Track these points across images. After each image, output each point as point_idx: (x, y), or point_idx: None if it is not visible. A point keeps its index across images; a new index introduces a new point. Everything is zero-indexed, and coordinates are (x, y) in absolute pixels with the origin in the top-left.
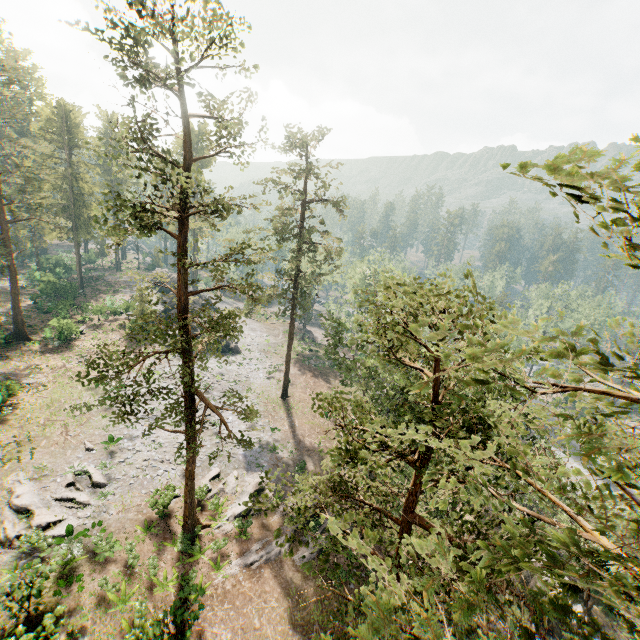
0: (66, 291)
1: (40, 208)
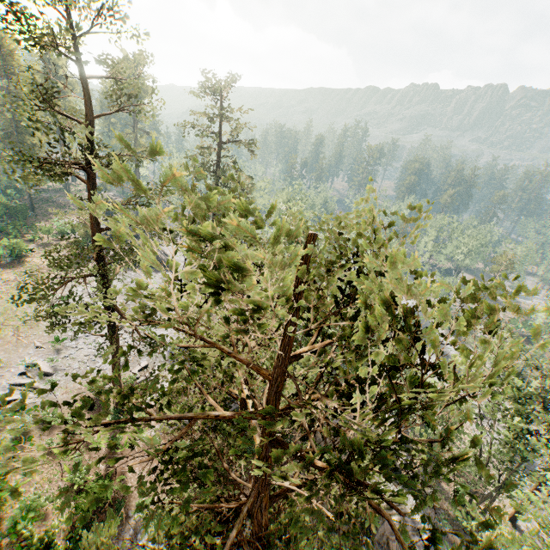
0: (18, 212)
1: None
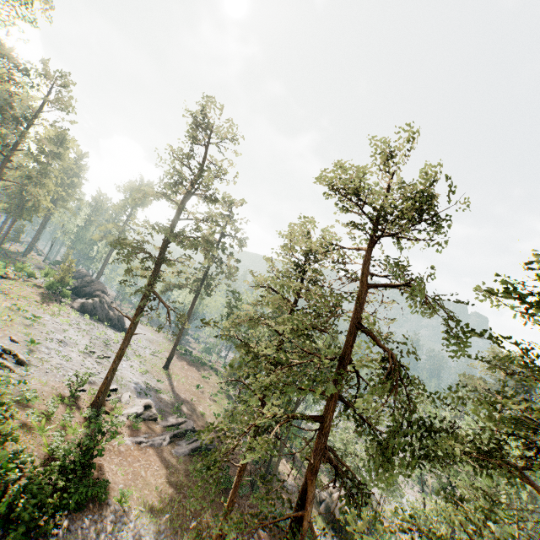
0: None
1: (2, 184)
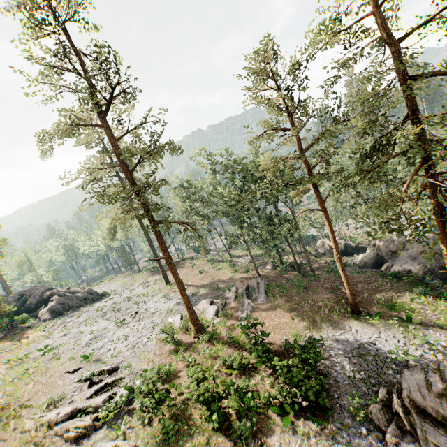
0: None
1: None
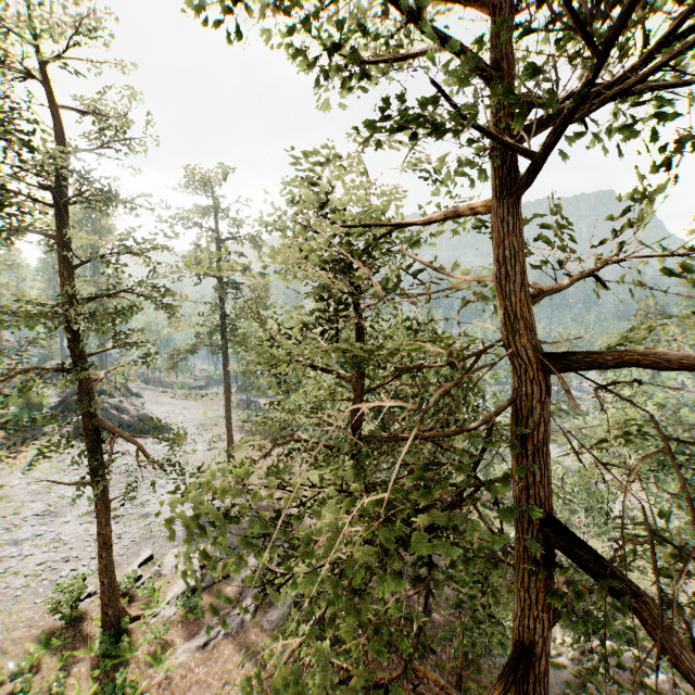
0: None
1: None
